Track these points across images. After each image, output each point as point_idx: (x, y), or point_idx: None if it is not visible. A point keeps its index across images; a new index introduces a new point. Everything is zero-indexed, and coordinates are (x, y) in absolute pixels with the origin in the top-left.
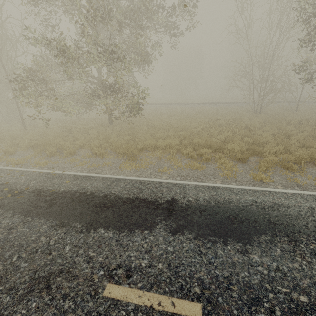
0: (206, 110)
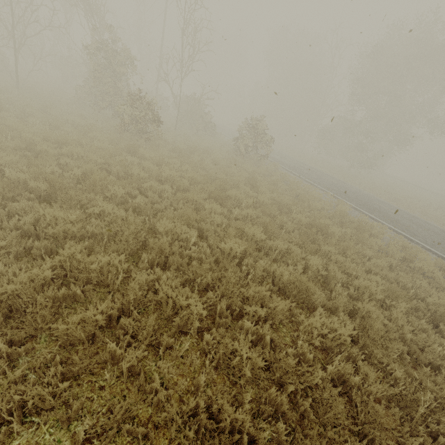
0: None
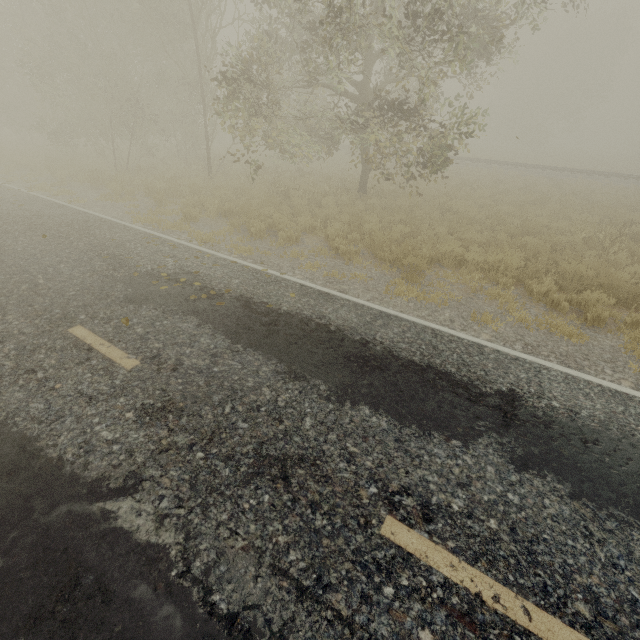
0: (592, 191)
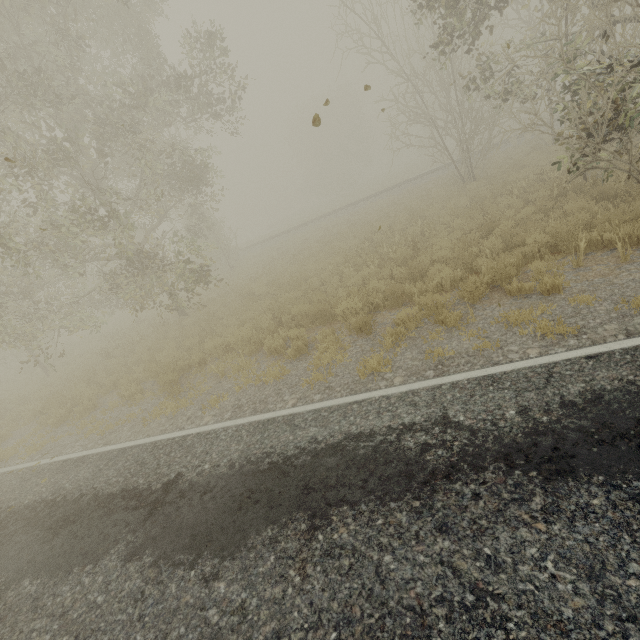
0: (373, 211)
